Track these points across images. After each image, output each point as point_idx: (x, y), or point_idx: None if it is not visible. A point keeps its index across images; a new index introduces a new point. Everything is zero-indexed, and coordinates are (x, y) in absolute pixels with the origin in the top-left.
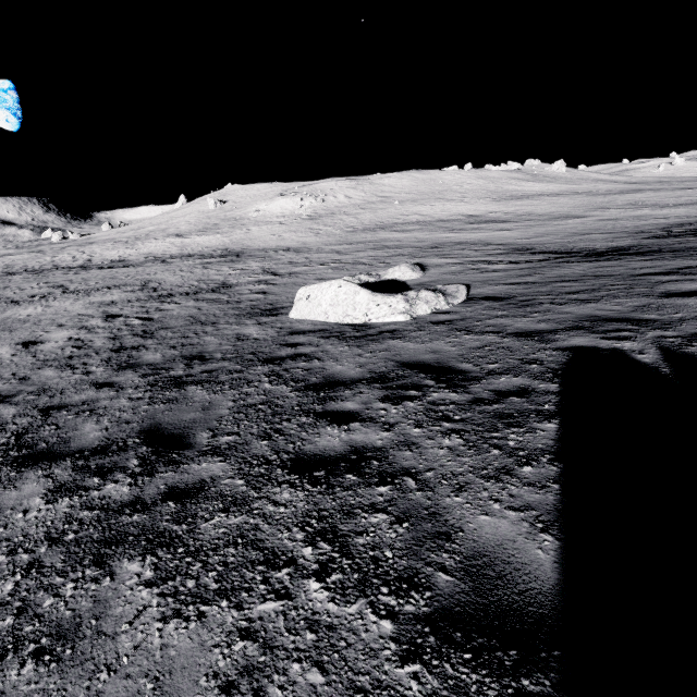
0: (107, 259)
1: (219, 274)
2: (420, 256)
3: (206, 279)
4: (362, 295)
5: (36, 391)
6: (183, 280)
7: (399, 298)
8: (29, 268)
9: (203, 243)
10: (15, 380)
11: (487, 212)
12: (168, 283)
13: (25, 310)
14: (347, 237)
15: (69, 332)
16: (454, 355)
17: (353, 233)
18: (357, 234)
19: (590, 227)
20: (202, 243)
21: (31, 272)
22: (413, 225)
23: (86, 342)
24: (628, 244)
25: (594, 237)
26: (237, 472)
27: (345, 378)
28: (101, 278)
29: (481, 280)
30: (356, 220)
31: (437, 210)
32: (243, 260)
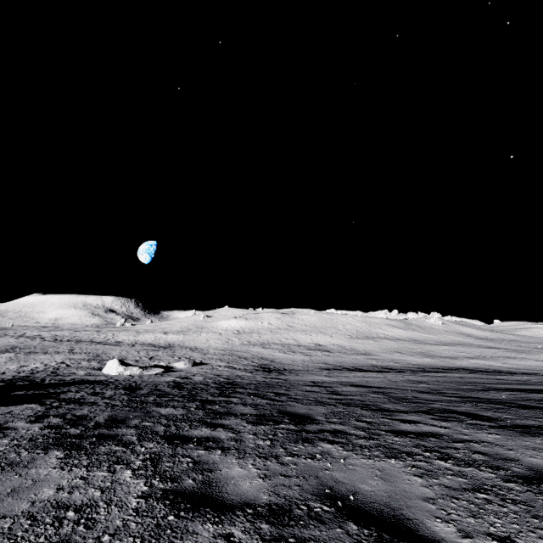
0: (116, 340)
1: (133, 355)
2: (224, 360)
3: (124, 355)
4: (115, 365)
5: (1, 374)
6: (116, 354)
7: (123, 367)
8: (80, 339)
9: (168, 339)
10: (2, 372)
11: (330, 344)
12: (108, 355)
13: (43, 356)
14: (234, 347)
15: (39, 365)
16: (85, 378)
17: (242, 345)
18: (243, 346)
19: (346, 360)
20: (168, 338)
21: (76, 341)
22: (278, 345)
23: (38, 368)
24: (301, 369)
25: (312, 365)
26: (0, 382)
27: (55, 378)
28: (93, 348)
29: (191, 371)
30: (258, 338)
31: (307, 339)
32: (160, 350)
